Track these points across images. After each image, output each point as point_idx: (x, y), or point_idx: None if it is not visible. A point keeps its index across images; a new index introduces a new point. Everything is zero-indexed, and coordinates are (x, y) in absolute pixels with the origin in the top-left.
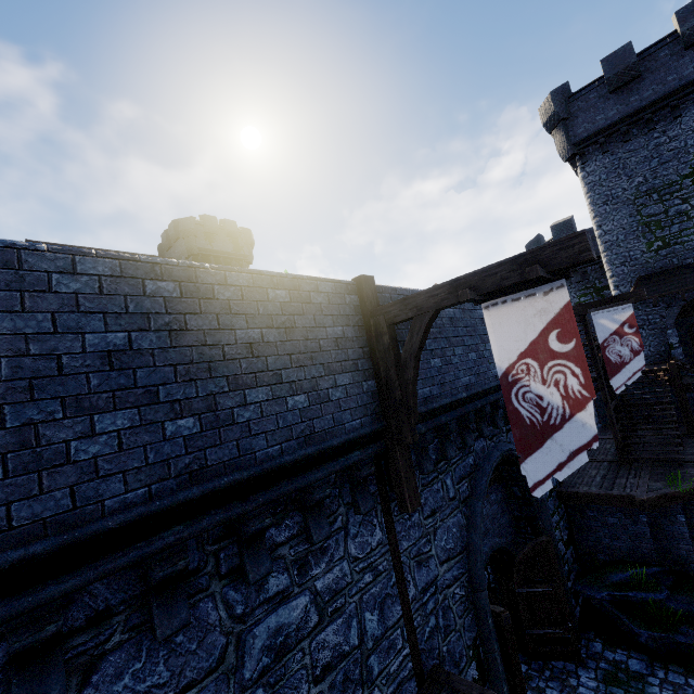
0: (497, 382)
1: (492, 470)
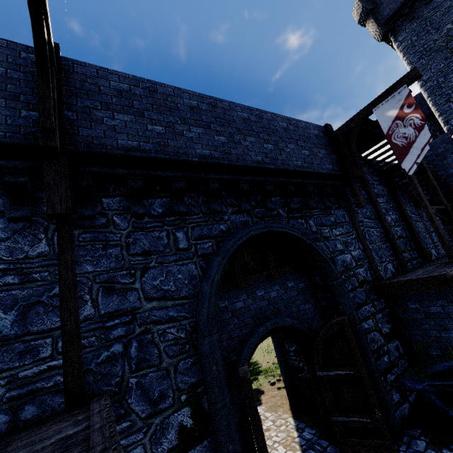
0: (256, 164)
1: (248, 236)
